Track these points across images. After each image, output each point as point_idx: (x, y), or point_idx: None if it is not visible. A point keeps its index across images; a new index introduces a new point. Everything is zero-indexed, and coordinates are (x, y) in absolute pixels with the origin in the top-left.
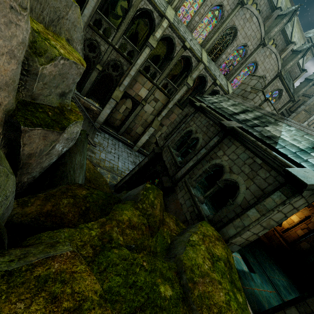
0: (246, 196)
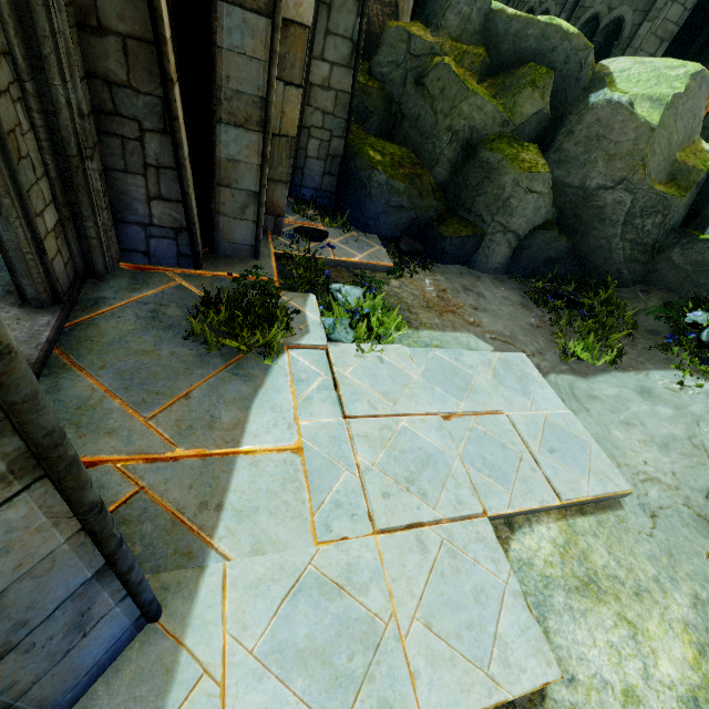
0: (634, 22)
